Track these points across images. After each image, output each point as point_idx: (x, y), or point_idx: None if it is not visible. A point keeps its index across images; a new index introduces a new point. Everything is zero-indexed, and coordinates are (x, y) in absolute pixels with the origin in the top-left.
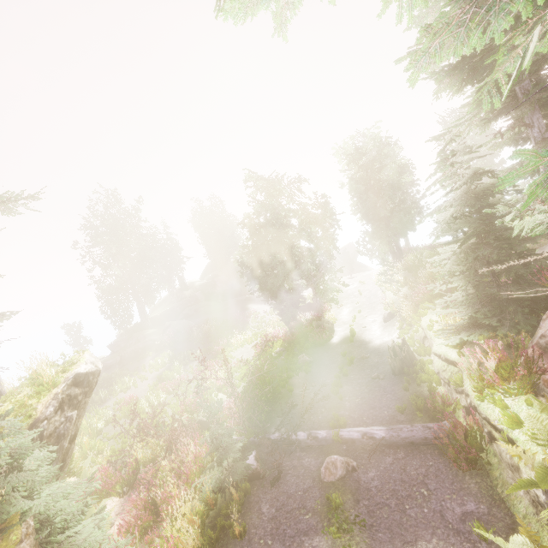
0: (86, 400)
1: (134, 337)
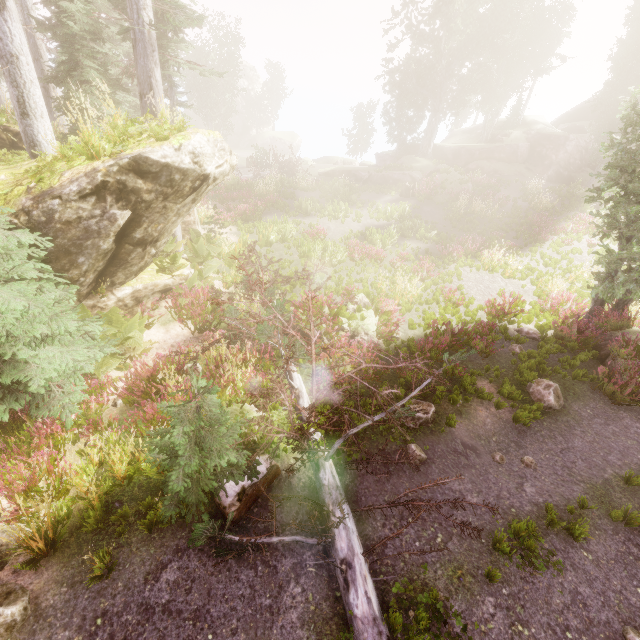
0: (169, 205)
1: (400, 160)
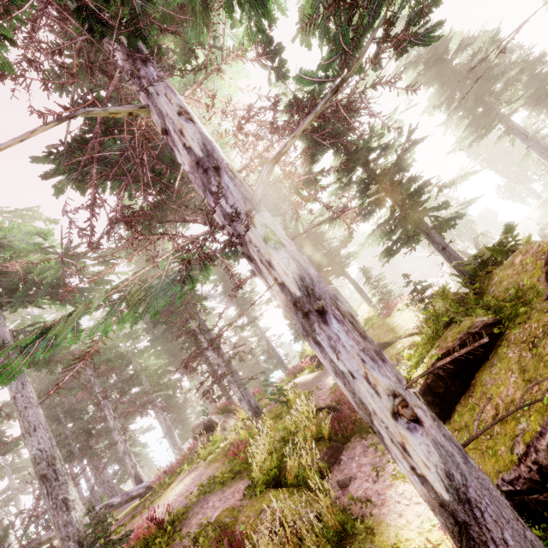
0: None
1: None
